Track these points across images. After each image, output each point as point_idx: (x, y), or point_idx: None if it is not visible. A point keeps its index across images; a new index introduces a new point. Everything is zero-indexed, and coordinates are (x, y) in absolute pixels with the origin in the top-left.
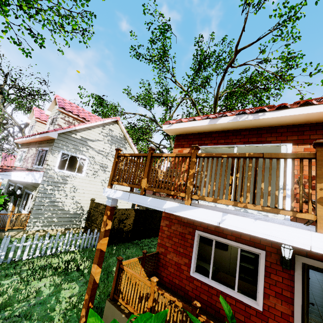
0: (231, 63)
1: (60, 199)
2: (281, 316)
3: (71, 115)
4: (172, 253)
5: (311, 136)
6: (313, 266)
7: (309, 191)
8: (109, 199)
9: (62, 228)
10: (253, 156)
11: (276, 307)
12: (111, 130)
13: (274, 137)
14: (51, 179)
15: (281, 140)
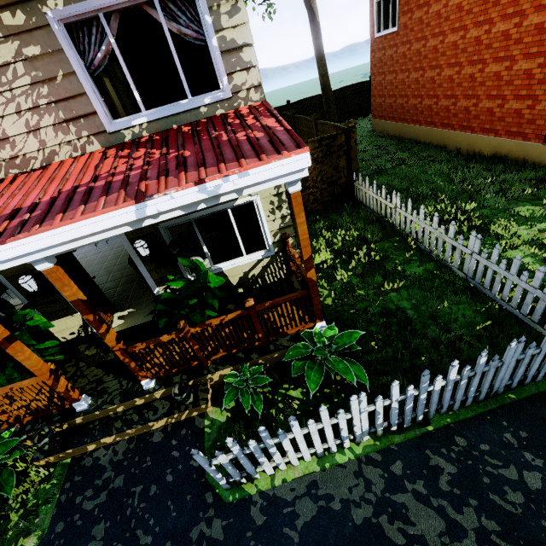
0: None
1: None
2: None
3: None
4: None
5: None
6: None
7: None
8: None
9: None
10: None
11: None
12: None
13: None
14: None
15: None
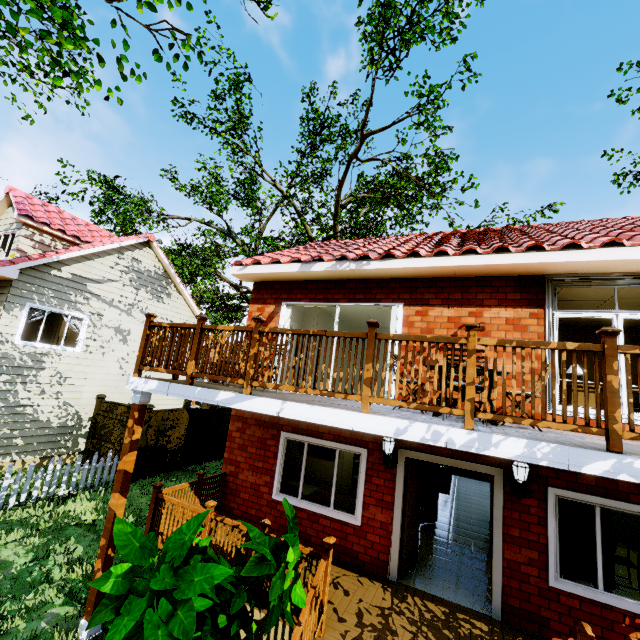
0: (356, 153)
1: (30, 400)
2: (380, 527)
3: (47, 231)
4: (246, 470)
5: (424, 295)
6: (469, 472)
7: (360, 372)
8: (136, 394)
9: (36, 457)
10: (316, 334)
11: (376, 517)
12: (137, 260)
13: (385, 293)
14: (7, 361)
15: (393, 299)
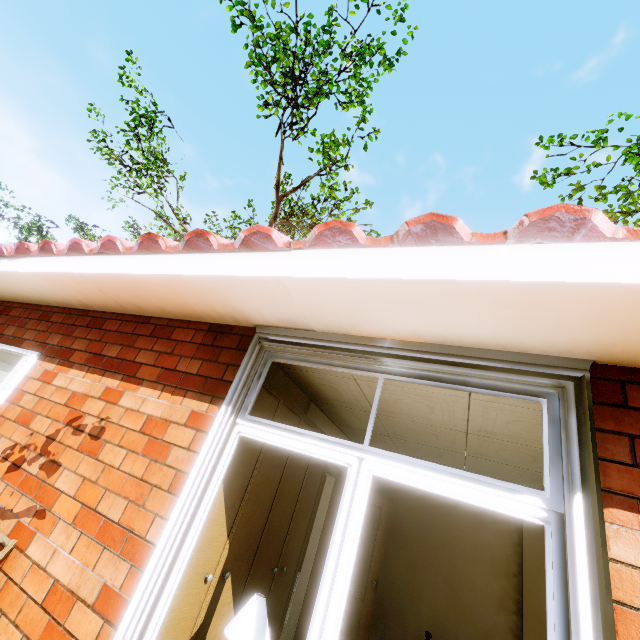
0: (274, 216)
1: None
2: None
3: None
4: None
5: (76, 342)
6: None
7: None
8: None
9: None
10: None
11: None
12: None
13: (38, 331)
14: None
15: (38, 342)
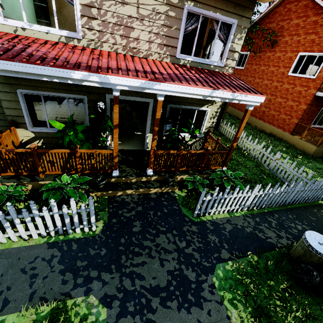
0: None
1: None
2: None
3: None
4: (305, 121)
5: None
6: None
7: None
8: None
9: None
10: None
11: None
12: None
13: None
14: None
15: None
